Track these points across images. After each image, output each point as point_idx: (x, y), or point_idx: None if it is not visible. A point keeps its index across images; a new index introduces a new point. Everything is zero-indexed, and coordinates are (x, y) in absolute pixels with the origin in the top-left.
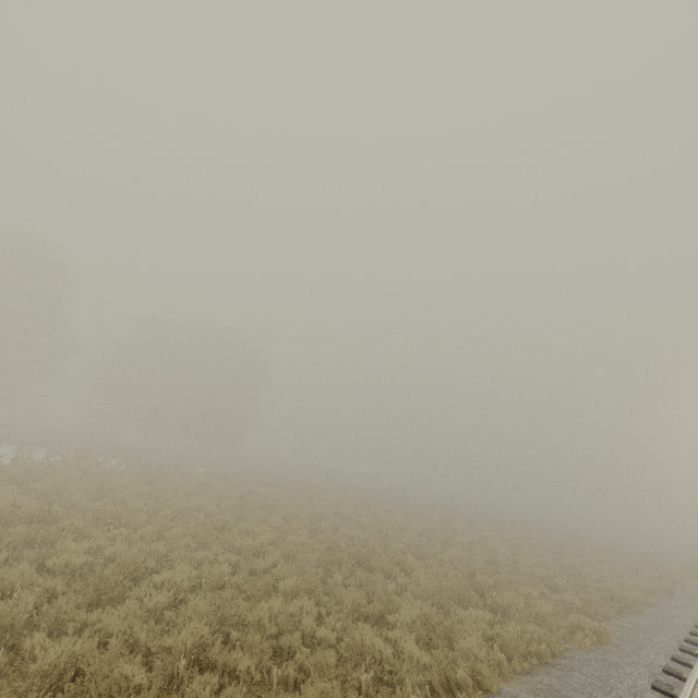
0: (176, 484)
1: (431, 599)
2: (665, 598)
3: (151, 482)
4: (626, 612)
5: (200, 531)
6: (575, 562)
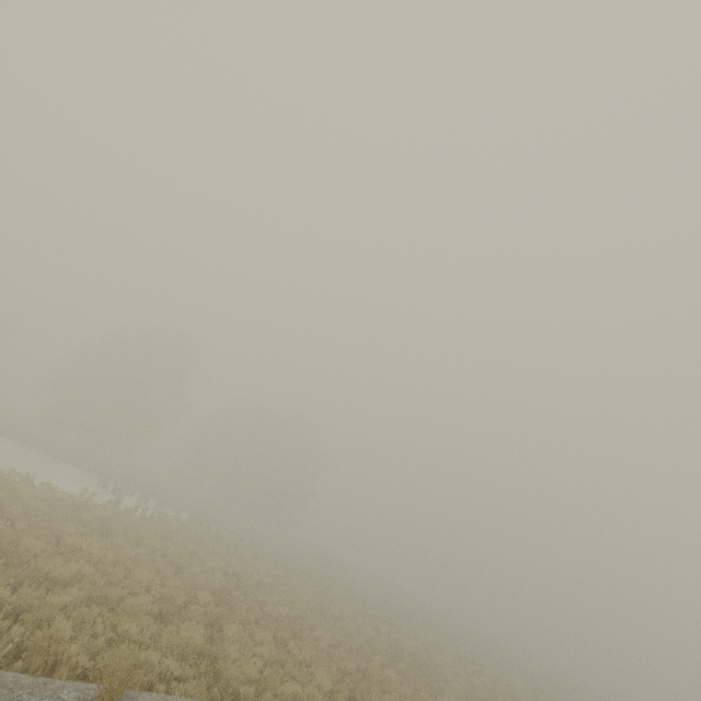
0: (270, 563)
1: (463, 700)
2: None
3: (256, 557)
4: None
5: (316, 609)
6: None
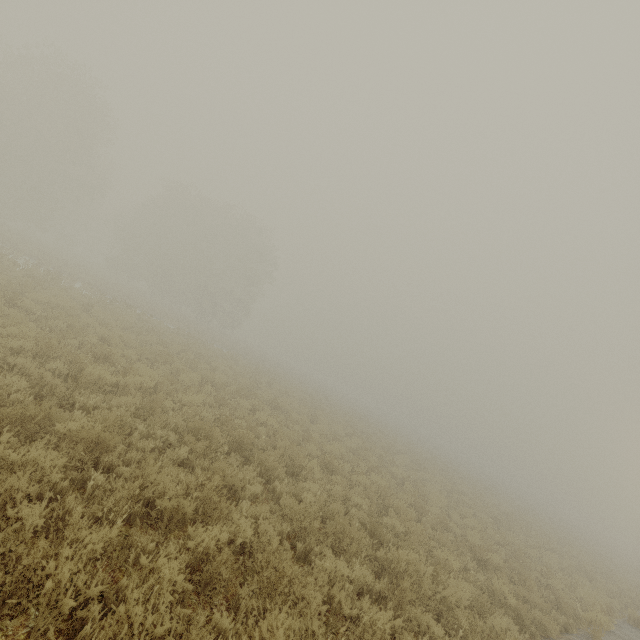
0: (119, 319)
1: (294, 523)
2: (626, 626)
3: (91, 306)
4: (574, 633)
5: (48, 341)
6: (519, 540)
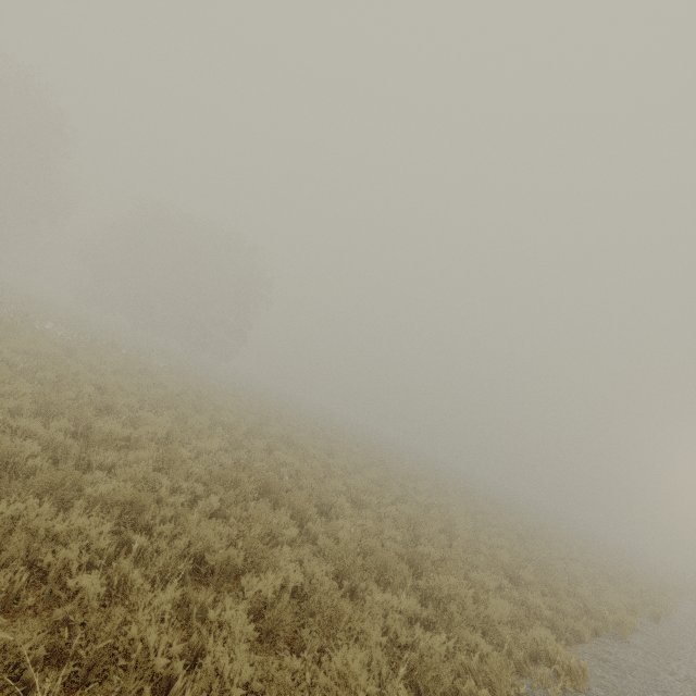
0: (107, 362)
1: (337, 562)
2: (648, 622)
3: (73, 350)
4: (604, 635)
5: (47, 398)
6: (545, 553)
